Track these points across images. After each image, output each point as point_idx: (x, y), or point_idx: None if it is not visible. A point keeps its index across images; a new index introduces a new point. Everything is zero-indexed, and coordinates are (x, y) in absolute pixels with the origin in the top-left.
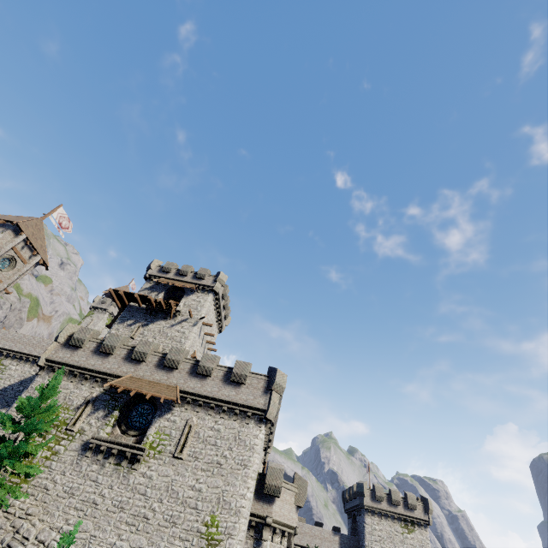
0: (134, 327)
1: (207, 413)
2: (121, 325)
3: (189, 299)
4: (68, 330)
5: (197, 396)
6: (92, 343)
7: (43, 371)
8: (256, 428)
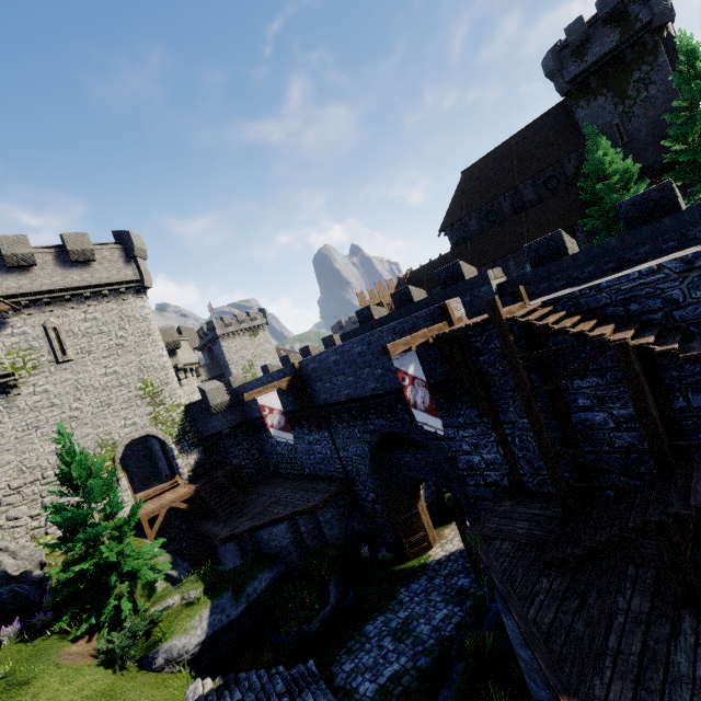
0: None
1: (65, 308)
2: None
3: None
4: None
5: (34, 295)
6: None
7: None
8: (139, 301)
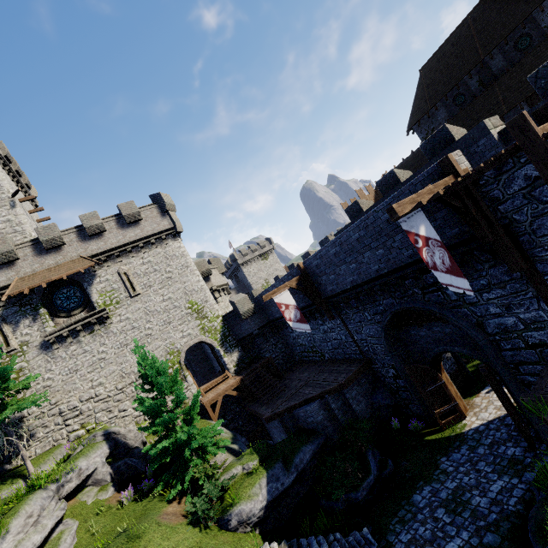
0: None
1: (129, 257)
2: None
3: None
4: None
5: (108, 252)
6: None
7: None
8: (176, 243)
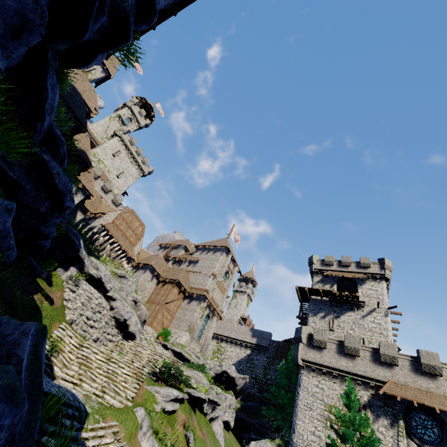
0: (328, 319)
1: None
2: (315, 318)
3: (364, 288)
4: (304, 332)
5: None
6: (331, 344)
7: (303, 370)
8: None
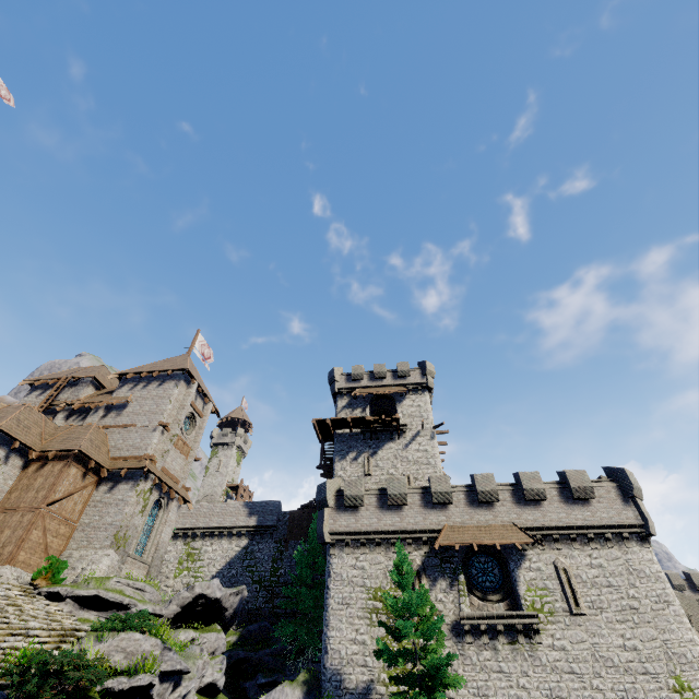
0: (362, 460)
1: (570, 547)
2: (344, 462)
3: (405, 406)
4: (330, 489)
5: (545, 529)
6: (370, 497)
7: (333, 548)
8: (644, 551)
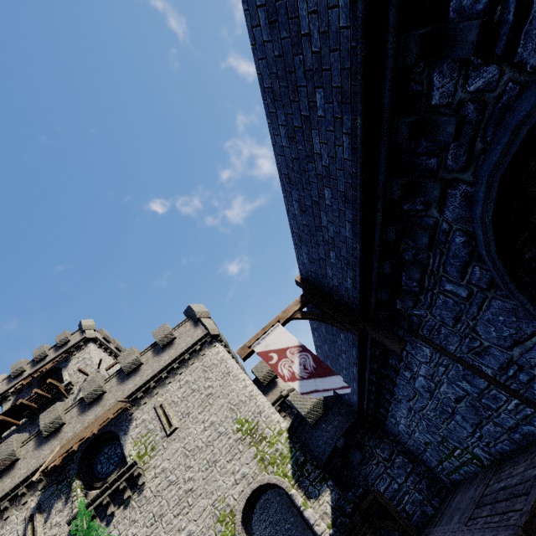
0: None
1: (166, 385)
2: None
3: (71, 367)
4: None
5: (144, 385)
6: None
7: None
8: (213, 349)
